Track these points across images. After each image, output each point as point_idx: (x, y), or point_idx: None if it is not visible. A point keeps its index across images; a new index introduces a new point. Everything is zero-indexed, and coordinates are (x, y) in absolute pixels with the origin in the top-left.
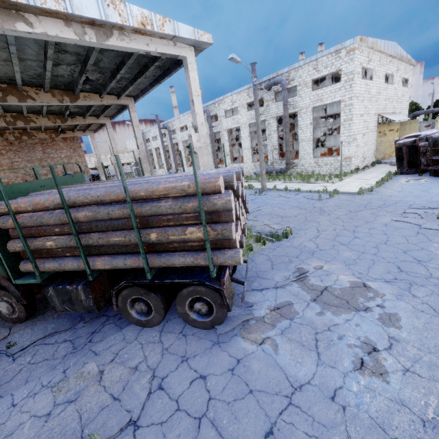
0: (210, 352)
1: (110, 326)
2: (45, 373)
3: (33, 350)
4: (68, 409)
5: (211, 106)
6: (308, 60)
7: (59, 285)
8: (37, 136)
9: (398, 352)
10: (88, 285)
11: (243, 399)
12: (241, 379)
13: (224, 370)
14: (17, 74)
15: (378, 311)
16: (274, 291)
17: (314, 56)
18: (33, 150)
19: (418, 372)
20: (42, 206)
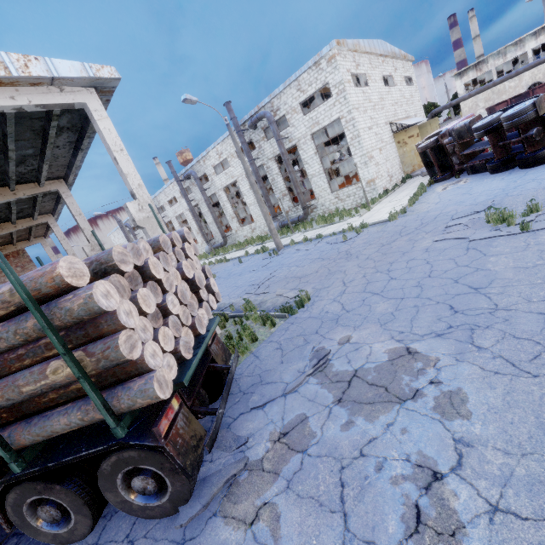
0: None
1: None
2: None
3: None
4: None
5: (196, 166)
6: (287, 82)
7: None
8: None
9: (473, 470)
10: None
11: None
12: None
13: None
14: None
15: (432, 393)
16: (282, 403)
17: (293, 76)
18: None
19: (514, 509)
20: None
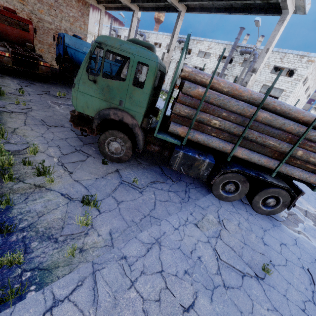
0: (276, 230)
1: (194, 191)
2: (178, 211)
3: (150, 190)
4: (219, 242)
5: (190, 40)
6: (281, 50)
7: (189, 152)
8: None
9: None
10: (214, 161)
11: (315, 263)
12: (305, 251)
13: (292, 243)
14: None
15: None
16: None
17: (286, 50)
18: None
19: None
20: (238, 93)
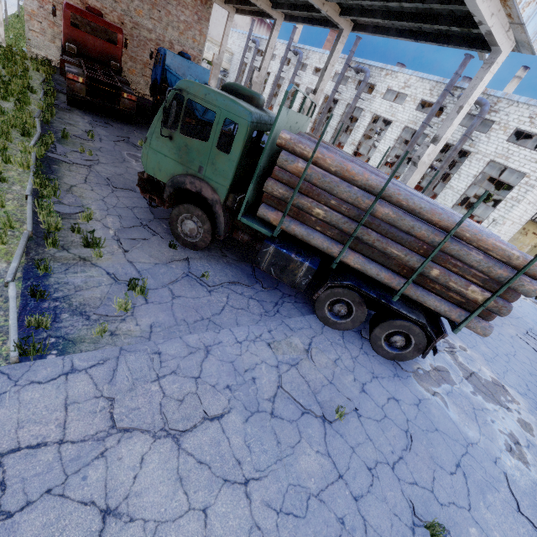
0: (395, 381)
1: (290, 305)
2: (251, 324)
3: (224, 292)
4: (292, 370)
5: (375, 70)
6: (533, 101)
7: (283, 248)
8: None
9: (534, 453)
10: (316, 267)
11: (433, 432)
12: (427, 417)
13: (411, 402)
14: None
15: (516, 415)
16: (431, 352)
17: None
18: None
19: None
20: (349, 176)
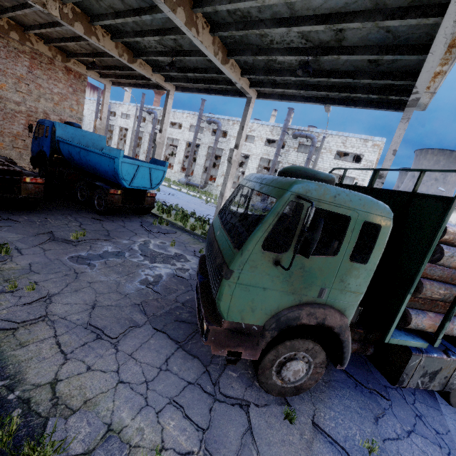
0: None
1: (422, 406)
2: None
3: (394, 453)
4: None
5: (224, 121)
6: (341, 133)
7: (432, 352)
8: (34, 45)
9: None
10: None
11: None
12: None
13: None
14: (252, 2)
15: None
16: None
17: (347, 133)
18: (13, 59)
19: None
20: None
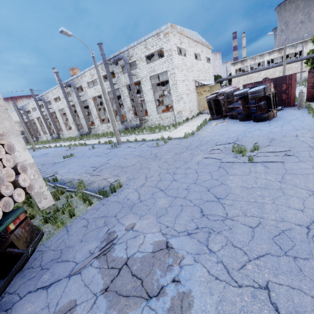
0: None
1: None
2: None
3: None
4: None
5: (76, 79)
6: (139, 40)
7: None
8: None
9: None
10: None
11: None
12: None
13: None
14: None
15: (171, 293)
16: (64, 284)
17: (143, 38)
18: None
19: None
20: None
